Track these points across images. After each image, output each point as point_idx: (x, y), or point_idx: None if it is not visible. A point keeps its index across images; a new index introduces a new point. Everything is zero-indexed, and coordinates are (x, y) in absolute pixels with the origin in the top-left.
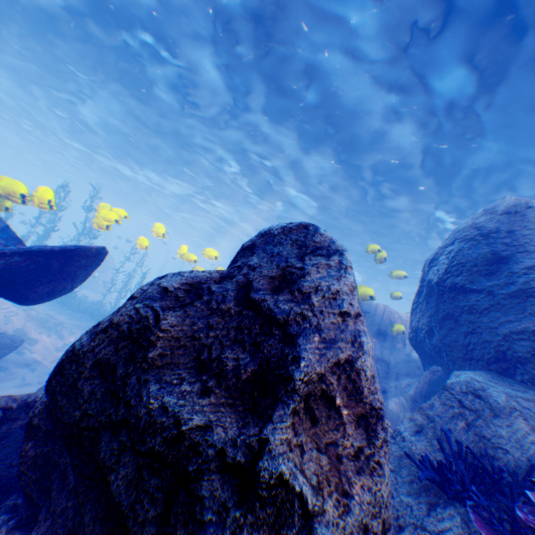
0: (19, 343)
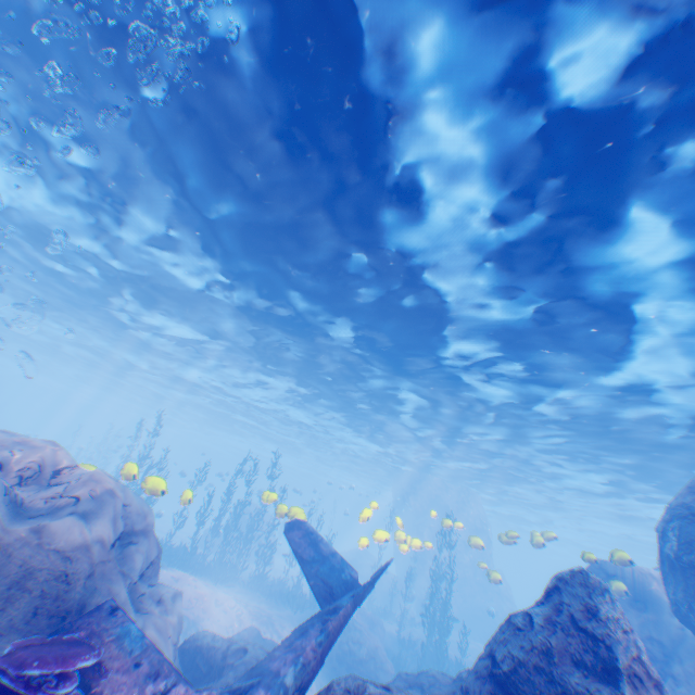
0: None
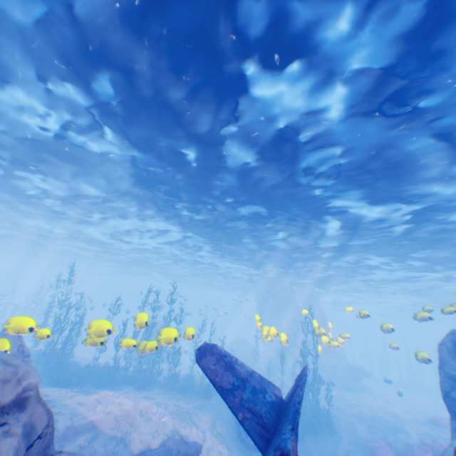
0: (199, 447)
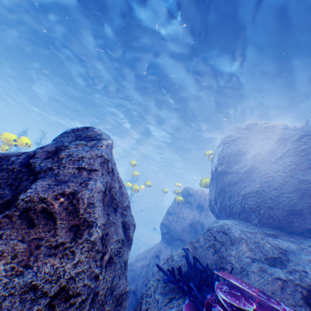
0: None
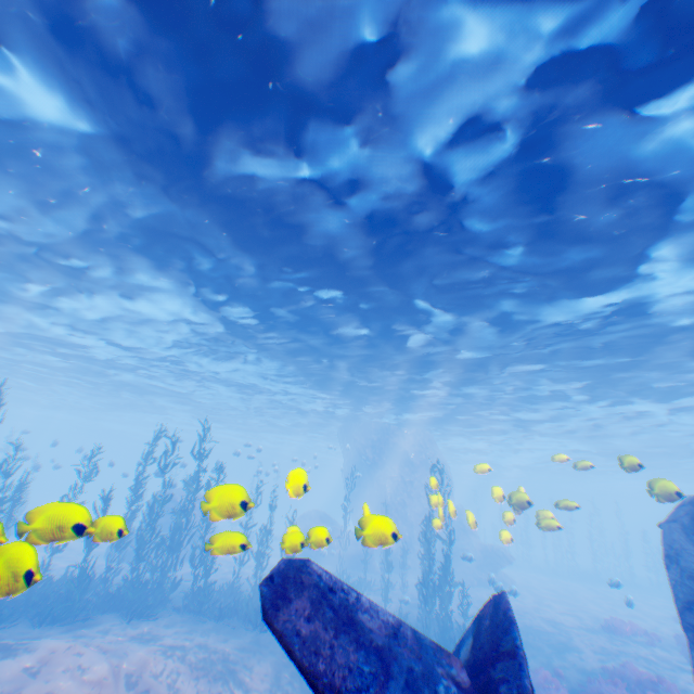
0: None
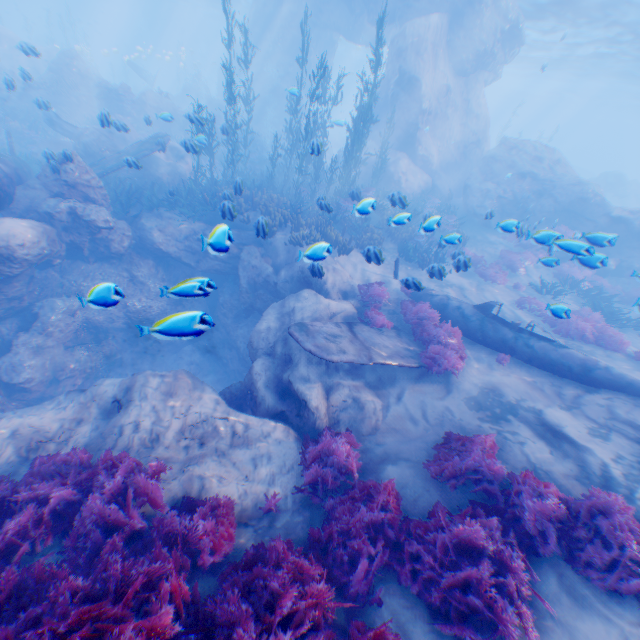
0: None
